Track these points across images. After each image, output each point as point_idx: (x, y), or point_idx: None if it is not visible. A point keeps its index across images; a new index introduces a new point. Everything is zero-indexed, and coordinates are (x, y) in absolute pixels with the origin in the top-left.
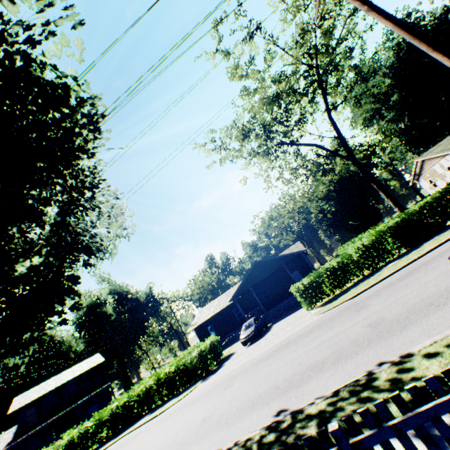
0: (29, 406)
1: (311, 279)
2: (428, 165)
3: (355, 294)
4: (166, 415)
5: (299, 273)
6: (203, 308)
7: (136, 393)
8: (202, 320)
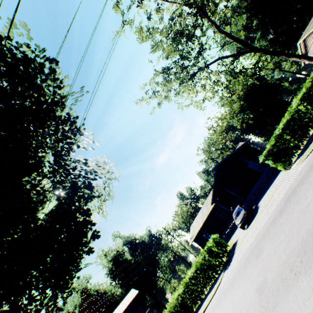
0: None
1: (275, 143)
2: (310, 41)
3: None
4: (209, 312)
5: (253, 162)
6: (192, 223)
7: (172, 305)
8: (197, 231)
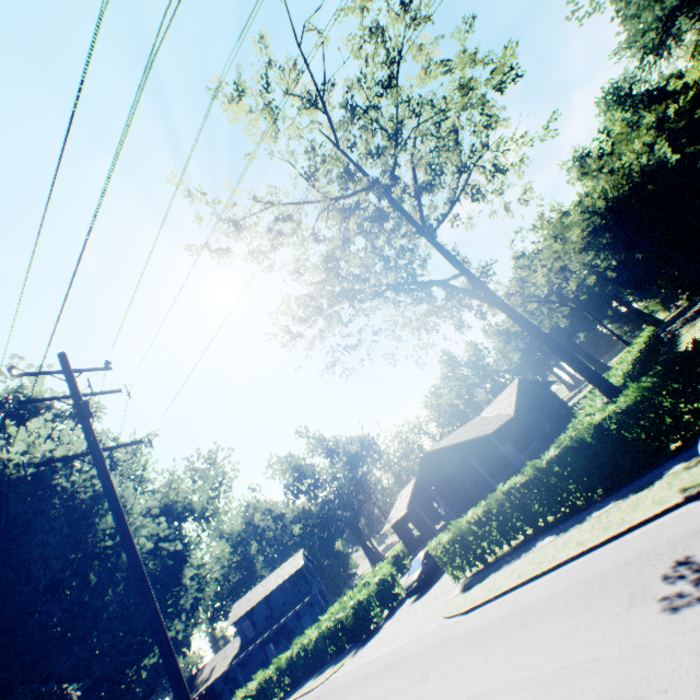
0: (243, 618)
1: (450, 537)
2: None
3: (467, 609)
4: None
5: (513, 446)
6: (404, 489)
7: (306, 642)
8: (395, 518)
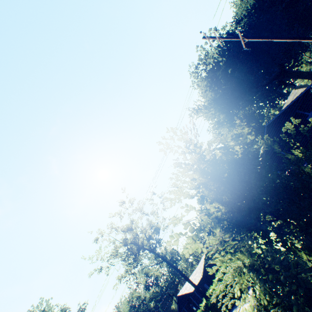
0: None
1: None
2: None
3: None
4: None
5: (207, 285)
6: None
7: None
8: None
